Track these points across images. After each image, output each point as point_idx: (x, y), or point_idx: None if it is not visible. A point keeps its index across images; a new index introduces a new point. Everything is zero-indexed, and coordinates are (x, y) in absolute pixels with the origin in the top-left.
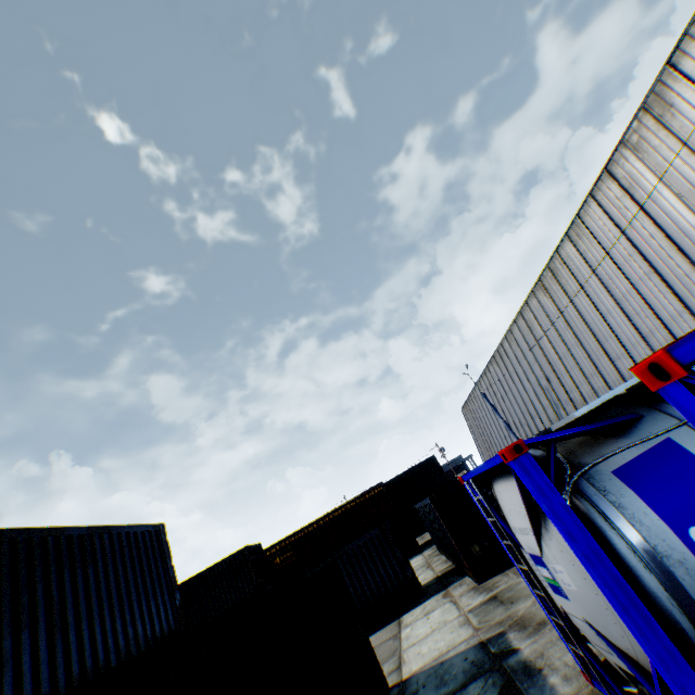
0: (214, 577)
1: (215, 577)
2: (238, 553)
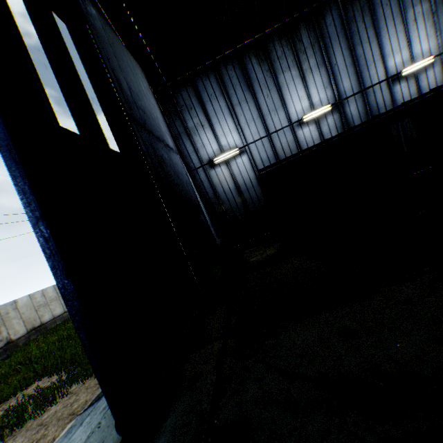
0: None
1: None
2: None
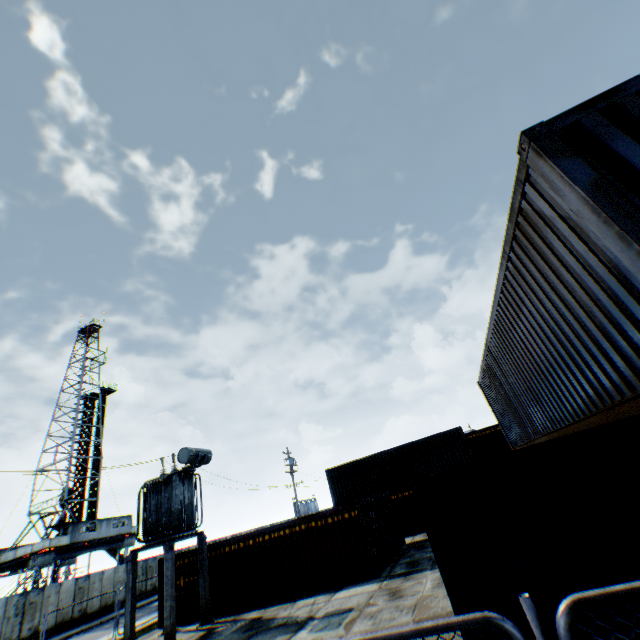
0: (433, 444)
1: (434, 445)
2: (452, 431)
